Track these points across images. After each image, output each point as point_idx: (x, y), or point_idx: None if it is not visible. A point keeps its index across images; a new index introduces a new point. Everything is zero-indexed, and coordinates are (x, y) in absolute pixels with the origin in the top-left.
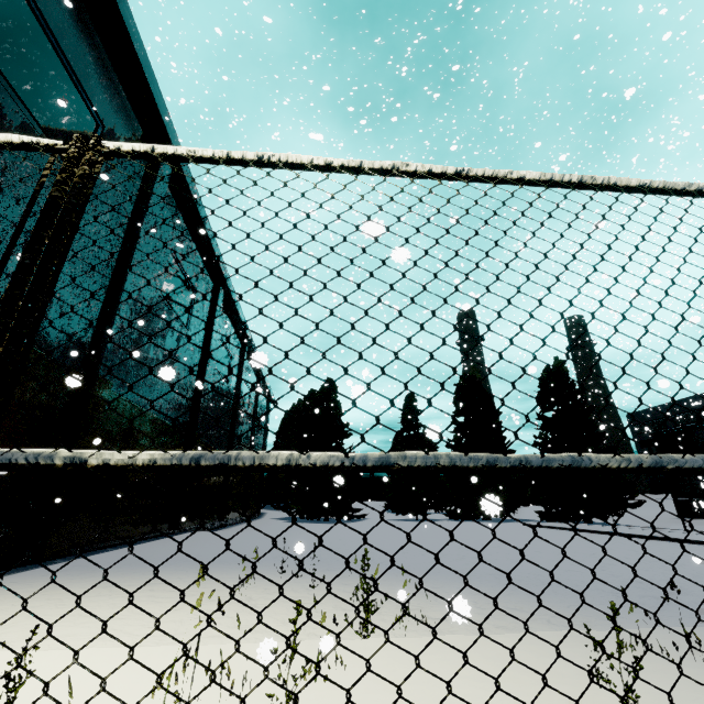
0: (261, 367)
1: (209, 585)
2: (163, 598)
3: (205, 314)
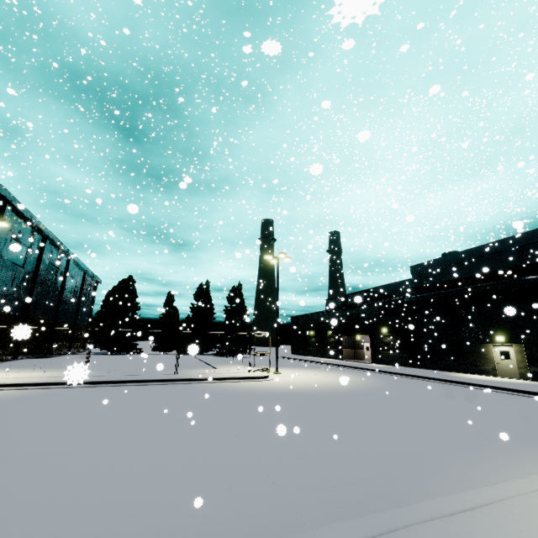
0: (85, 268)
1: (14, 370)
2: (0, 371)
3: (36, 255)
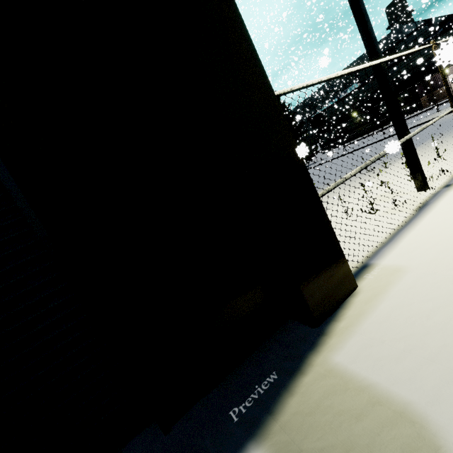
0: None
1: None
2: None
3: None
